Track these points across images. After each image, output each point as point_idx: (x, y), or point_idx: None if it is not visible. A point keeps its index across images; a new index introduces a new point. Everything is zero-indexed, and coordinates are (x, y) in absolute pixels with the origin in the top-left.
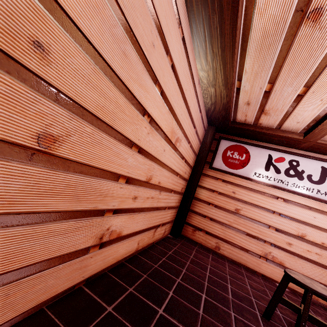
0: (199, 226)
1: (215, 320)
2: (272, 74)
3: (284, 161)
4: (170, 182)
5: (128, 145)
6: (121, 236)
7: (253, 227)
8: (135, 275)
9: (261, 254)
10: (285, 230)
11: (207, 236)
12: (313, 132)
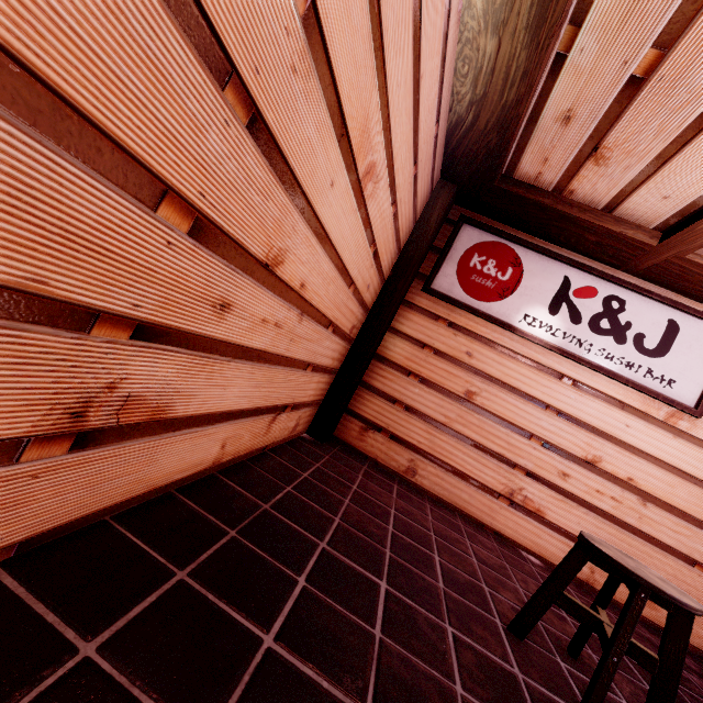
0: (376, 421)
1: (412, 651)
2: (681, 8)
3: (595, 297)
4: (331, 297)
5: (209, 60)
6: (166, 418)
7: (497, 433)
8: (202, 530)
9: (502, 492)
10: (562, 446)
11: (391, 445)
12: (693, 228)
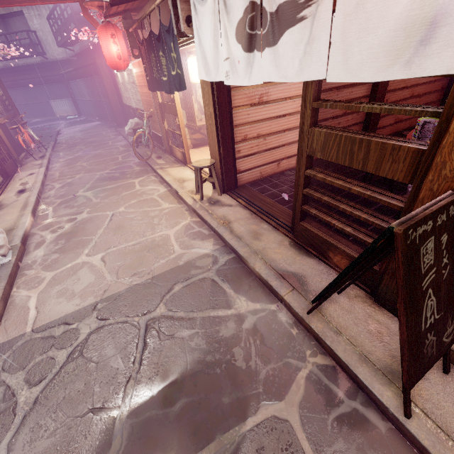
0: None
1: None
2: None
3: None
4: (425, 90)
5: (399, 91)
6: (399, 122)
7: None
8: None
9: None
10: None
11: None
12: None
